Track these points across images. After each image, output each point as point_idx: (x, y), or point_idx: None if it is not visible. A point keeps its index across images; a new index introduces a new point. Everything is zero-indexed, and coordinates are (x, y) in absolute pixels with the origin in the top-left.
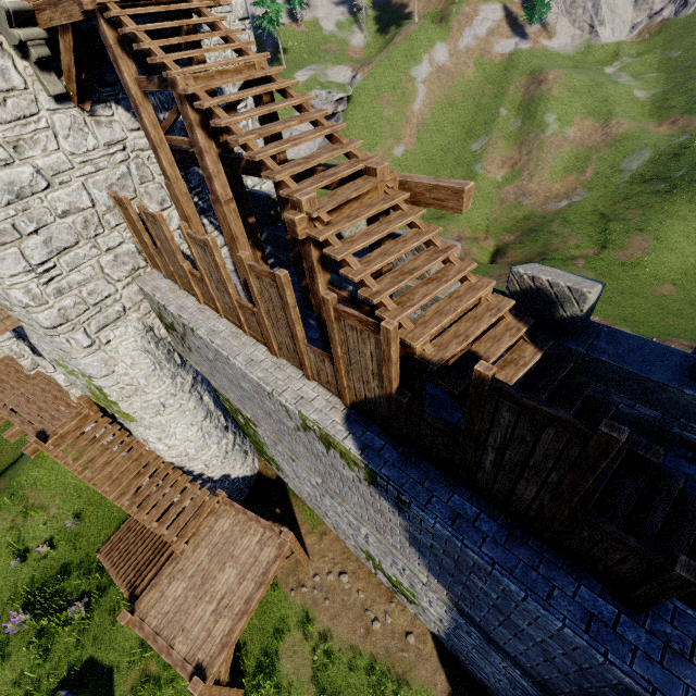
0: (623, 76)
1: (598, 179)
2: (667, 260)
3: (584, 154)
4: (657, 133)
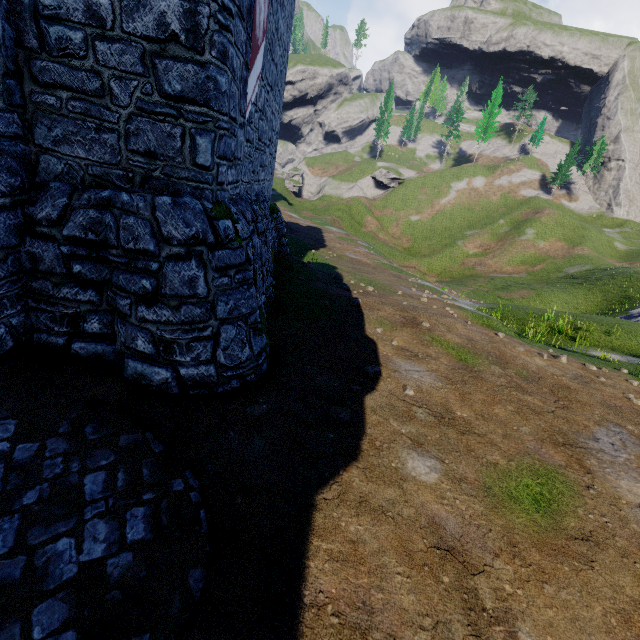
0: (614, 234)
1: (541, 272)
2: (534, 305)
3: (543, 258)
4: (610, 262)
